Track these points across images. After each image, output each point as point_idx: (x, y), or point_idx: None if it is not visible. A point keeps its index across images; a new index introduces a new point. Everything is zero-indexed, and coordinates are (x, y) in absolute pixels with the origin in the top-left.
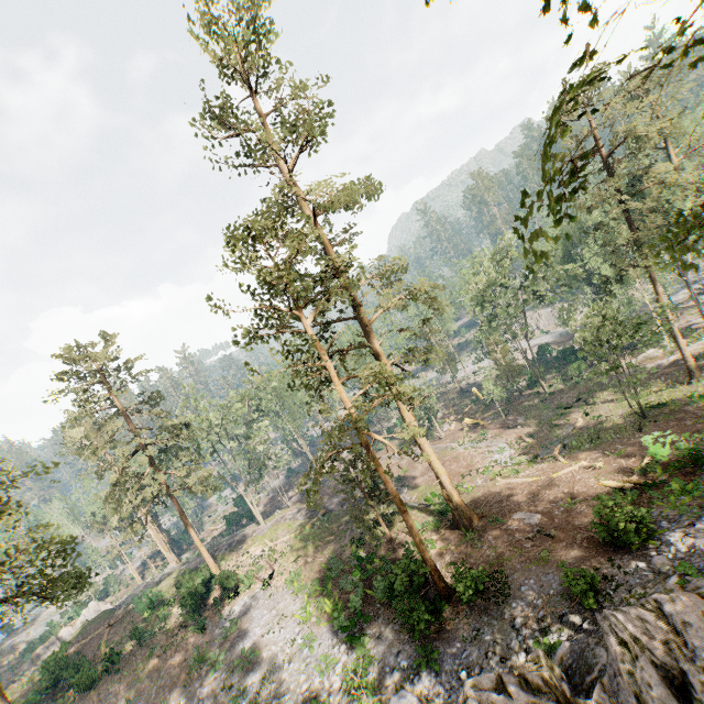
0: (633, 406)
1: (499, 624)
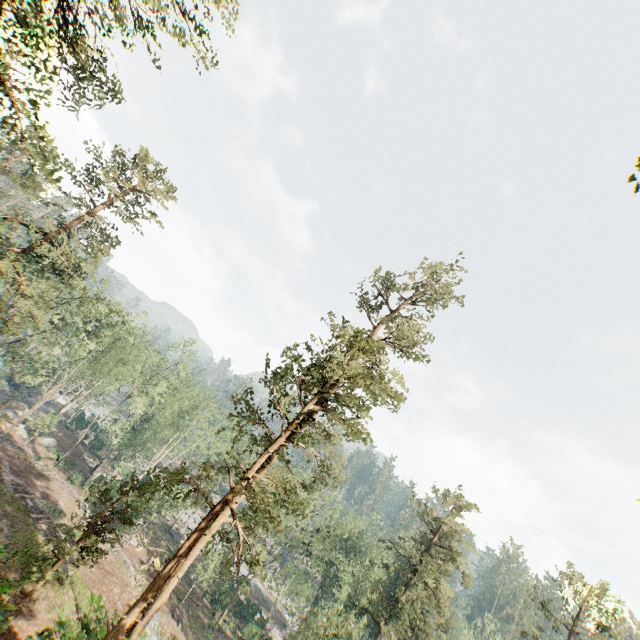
0: None
1: None
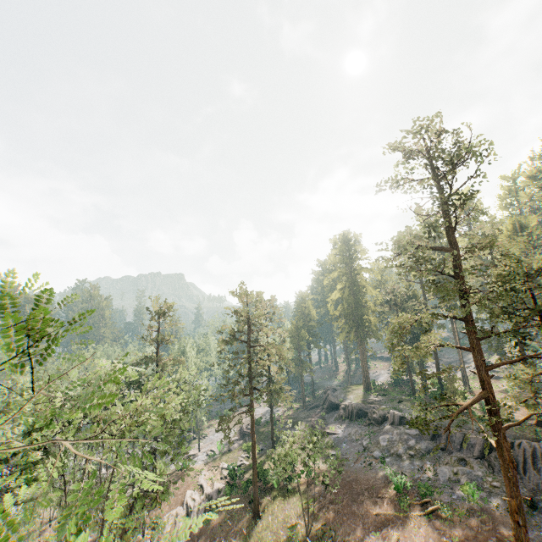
0: None
1: None
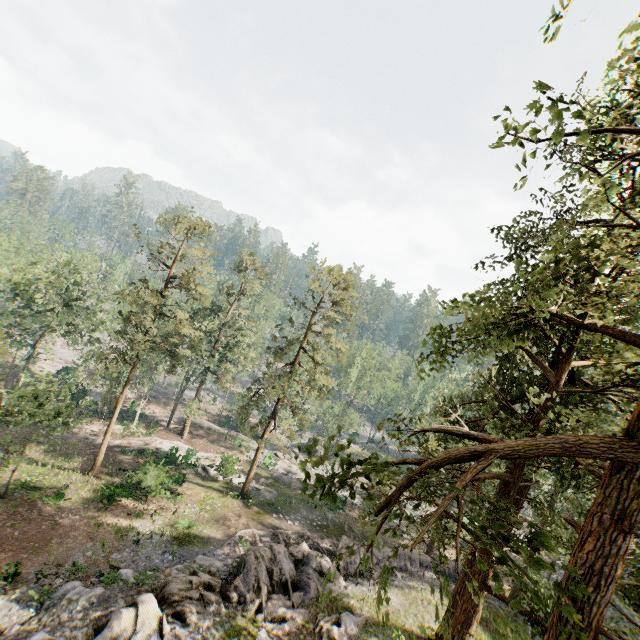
0: (30, 475)
1: None
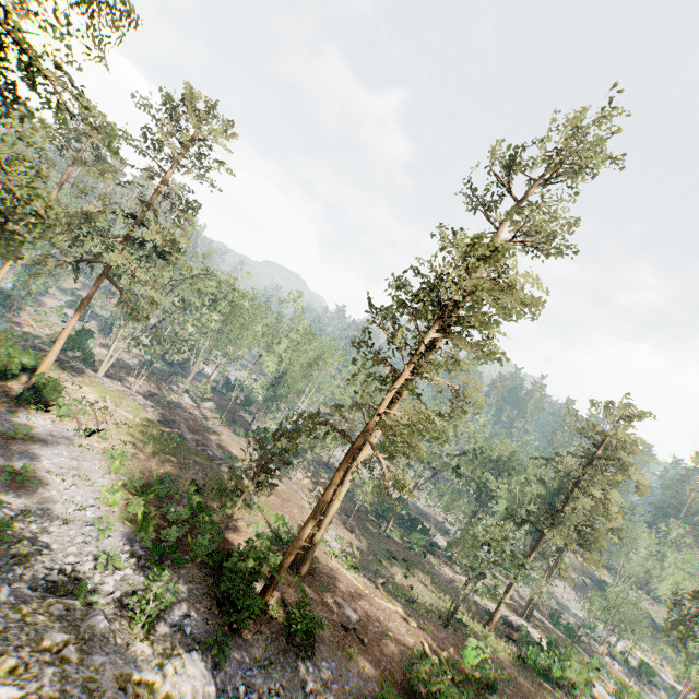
0: (438, 604)
1: (292, 673)
